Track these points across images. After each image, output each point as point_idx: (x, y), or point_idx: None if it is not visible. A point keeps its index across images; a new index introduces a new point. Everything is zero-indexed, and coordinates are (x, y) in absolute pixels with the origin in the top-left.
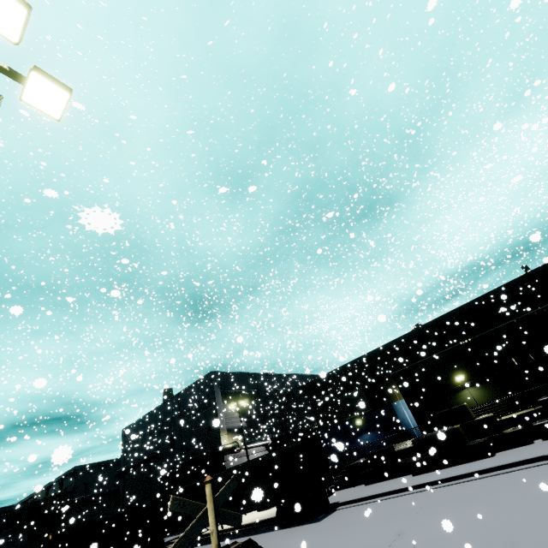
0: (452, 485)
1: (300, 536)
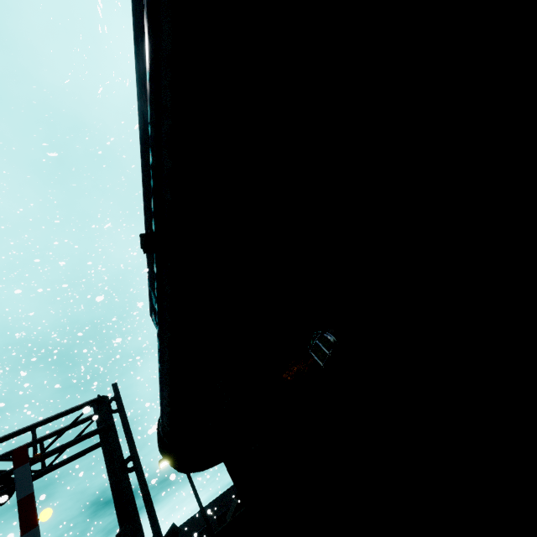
0: None
1: None
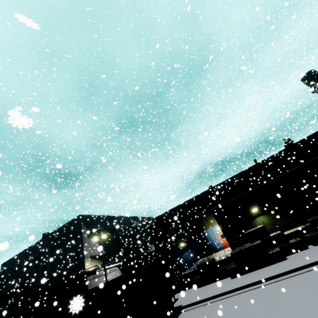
0: (271, 283)
1: None
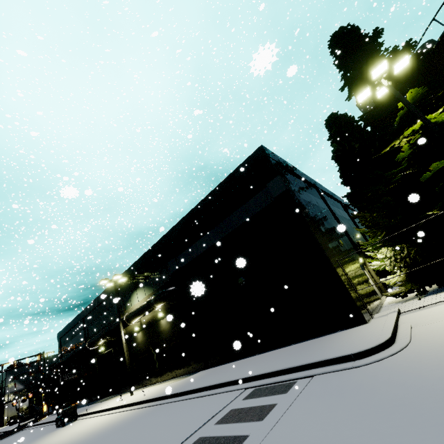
0: None
1: None
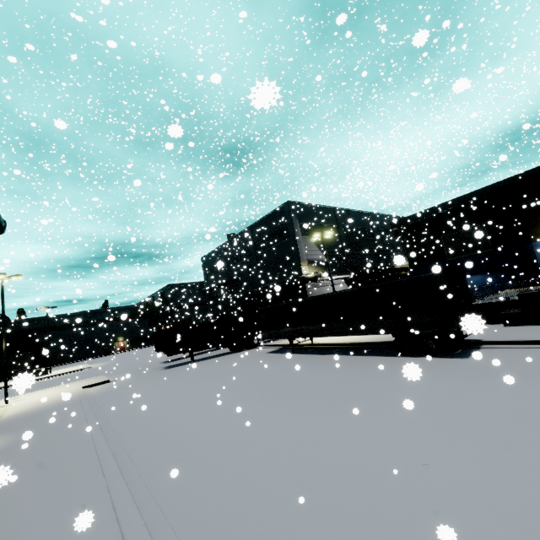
0: None
1: (453, 373)
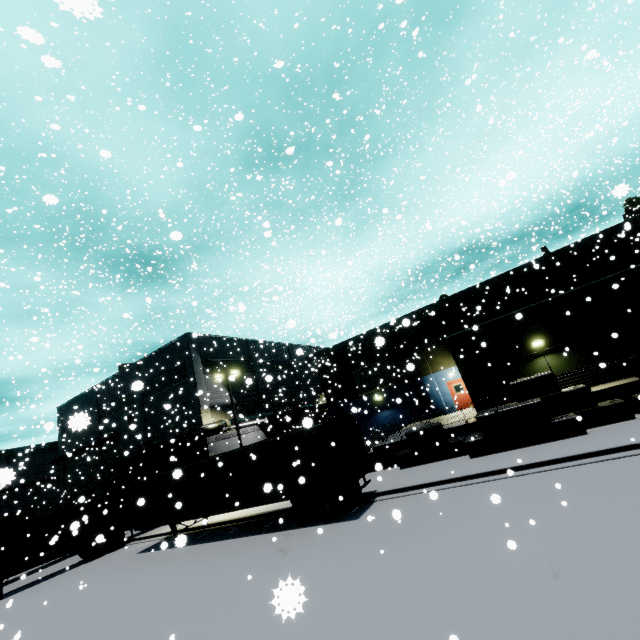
0: (551, 470)
1: (338, 544)
